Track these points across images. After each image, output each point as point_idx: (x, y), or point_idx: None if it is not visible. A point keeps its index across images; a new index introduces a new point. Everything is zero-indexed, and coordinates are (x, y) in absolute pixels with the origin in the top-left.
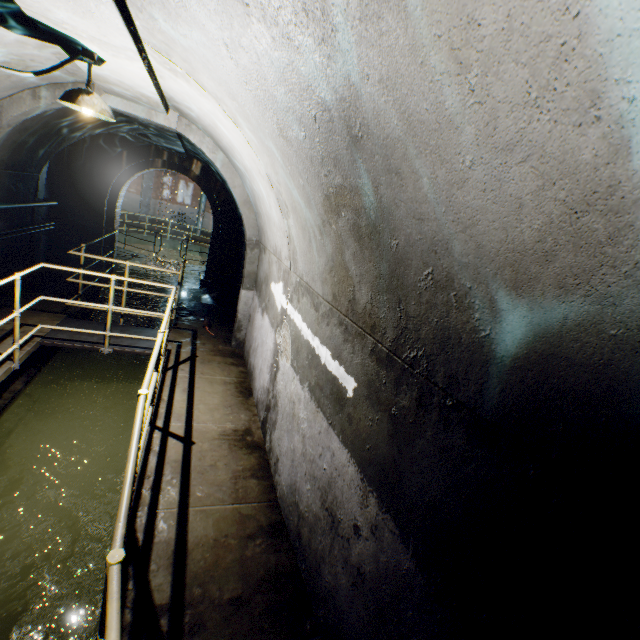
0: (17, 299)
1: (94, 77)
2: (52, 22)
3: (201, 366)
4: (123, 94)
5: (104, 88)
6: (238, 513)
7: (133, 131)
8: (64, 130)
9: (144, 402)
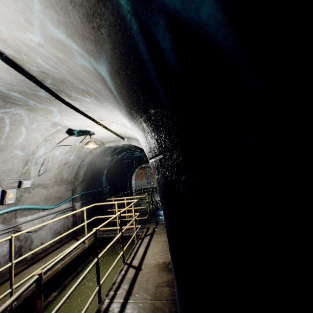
0: (85, 217)
1: (99, 139)
2: (77, 128)
3: (155, 235)
4: (109, 140)
5: (105, 141)
6: (153, 305)
7: (128, 154)
8: (106, 162)
9: (93, 231)
